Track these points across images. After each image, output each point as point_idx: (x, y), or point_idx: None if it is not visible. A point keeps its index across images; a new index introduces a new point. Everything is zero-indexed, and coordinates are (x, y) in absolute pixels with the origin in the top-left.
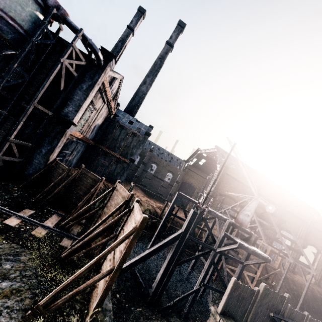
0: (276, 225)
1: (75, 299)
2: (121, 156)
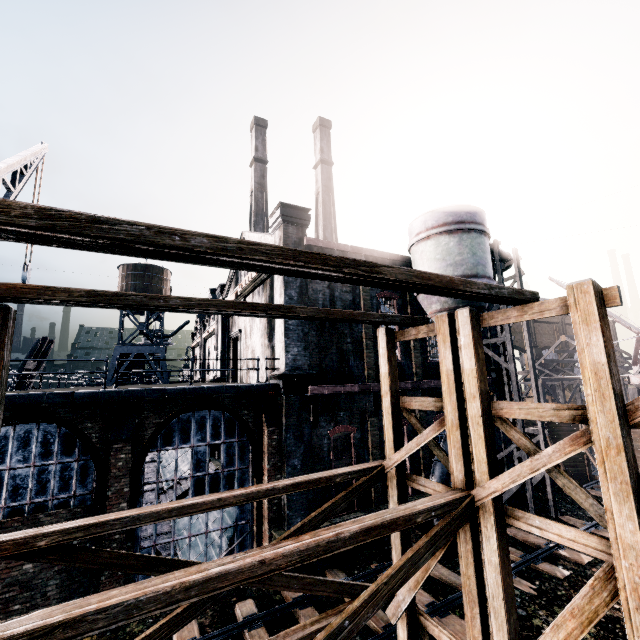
0: None
1: None
2: None
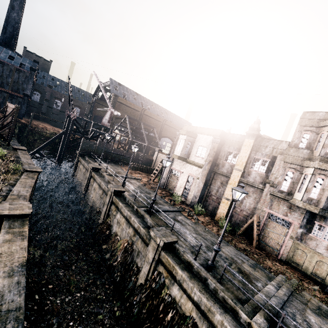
0: (146, 130)
1: (1, 143)
2: (12, 92)
